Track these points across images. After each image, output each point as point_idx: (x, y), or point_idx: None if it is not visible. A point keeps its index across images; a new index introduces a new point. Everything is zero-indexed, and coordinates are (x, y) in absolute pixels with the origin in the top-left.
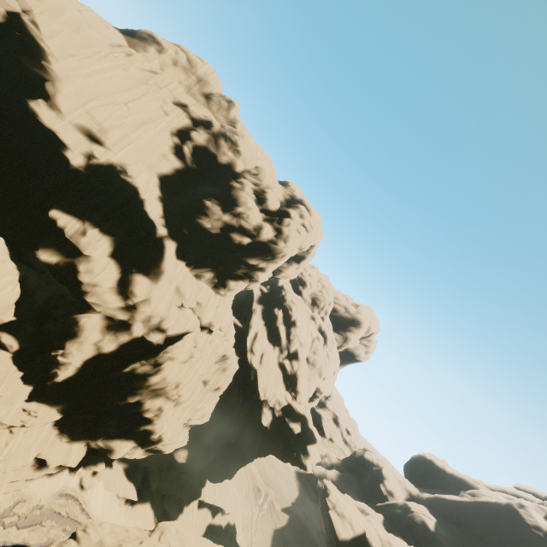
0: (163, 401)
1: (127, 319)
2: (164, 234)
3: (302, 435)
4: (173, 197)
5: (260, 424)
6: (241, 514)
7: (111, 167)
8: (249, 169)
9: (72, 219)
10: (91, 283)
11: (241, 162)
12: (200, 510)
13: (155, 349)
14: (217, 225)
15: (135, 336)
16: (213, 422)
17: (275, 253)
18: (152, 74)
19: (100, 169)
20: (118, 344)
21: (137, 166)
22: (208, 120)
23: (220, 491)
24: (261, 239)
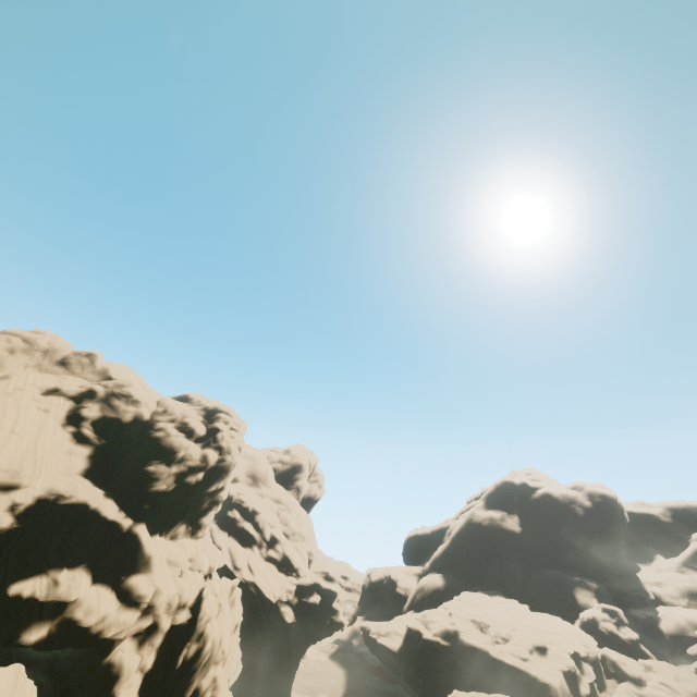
0: (214, 669)
1: (152, 621)
2: (131, 524)
3: (324, 600)
4: (107, 485)
5: (284, 628)
6: None
7: (39, 501)
8: (155, 410)
9: (35, 580)
10: (99, 619)
11: (145, 409)
12: None
13: (186, 628)
14: (170, 481)
15: (166, 630)
16: (246, 666)
17: (228, 468)
18: (6, 381)
19: (31, 512)
20: (155, 651)
21: (60, 482)
22: (89, 390)
23: None
24: (211, 466)
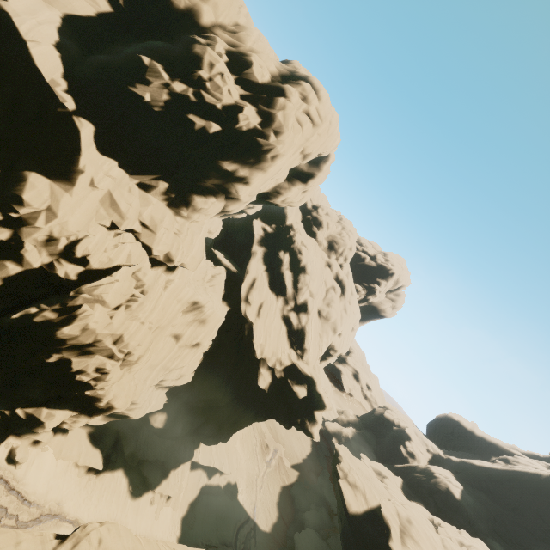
0: (99, 361)
1: (7, 238)
2: (69, 107)
3: (309, 400)
4: (91, 54)
5: (258, 385)
6: (245, 471)
7: None
8: (224, 24)
9: None
10: None
11: (209, 9)
12: (193, 472)
13: (68, 288)
14: (160, 97)
15: (27, 266)
16: (197, 383)
17: (260, 151)
18: None
19: None
20: None
21: None
22: None
23: (218, 451)
24: (236, 127)
